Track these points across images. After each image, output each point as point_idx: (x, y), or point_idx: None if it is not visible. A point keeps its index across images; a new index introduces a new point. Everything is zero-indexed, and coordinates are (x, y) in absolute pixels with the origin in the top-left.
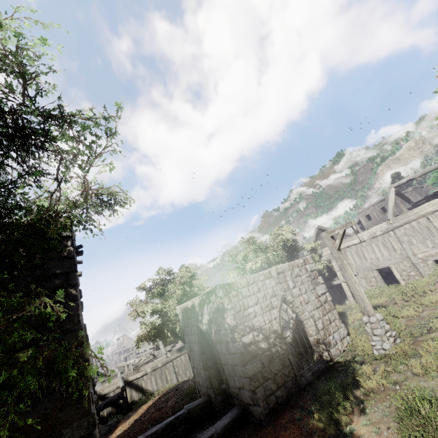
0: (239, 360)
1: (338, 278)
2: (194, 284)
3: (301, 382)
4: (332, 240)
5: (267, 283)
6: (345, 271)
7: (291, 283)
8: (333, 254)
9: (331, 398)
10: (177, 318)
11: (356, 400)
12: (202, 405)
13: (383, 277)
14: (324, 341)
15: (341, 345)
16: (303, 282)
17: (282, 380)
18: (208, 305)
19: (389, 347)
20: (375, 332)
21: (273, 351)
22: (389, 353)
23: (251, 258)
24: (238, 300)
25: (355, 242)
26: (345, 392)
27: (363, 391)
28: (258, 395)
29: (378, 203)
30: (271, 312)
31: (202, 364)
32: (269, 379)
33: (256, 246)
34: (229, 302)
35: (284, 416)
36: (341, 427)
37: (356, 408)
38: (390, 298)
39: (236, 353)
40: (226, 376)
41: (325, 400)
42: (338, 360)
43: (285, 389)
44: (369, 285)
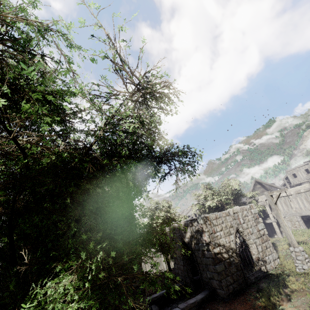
0: (211, 262)
1: (270, 218)
2: (171, 211)
3: (248, 281)
4: (271, 197)
5: (227, 218)
6: (279, 217)
7: (242, 220)
8: (271, 206)
9: (269, 291)
10: (161, 232)
11: (285, 294)
12: (182, 287)
13: (305, 222)
14: (262, 259)
15: (273, 263)
16: (249, 220)
17: (237, 278)
18: (191, 227)
19: (307, 268)
20: (298, 257)
21: (231, 260)
22: (307, 272)
23: (209, 198)
24: (211, 226)
25: (284, 195)
26: (278, 289)
27: (289, 290)
28: (223, 284)
29: (303, 166)
30: (230, 236)
31: (183, 262)
32: (229, 276)
33: (213, 190)
34: (206, 227)
35: (239, 298)
36: (276, 306)
37: (285, 298)
38: (309, 238)
39: (209, 257)
40: (201, 270)
41: (265, 292)
42: (271, 272)
43: (238, 284)
44: (293, 226)
